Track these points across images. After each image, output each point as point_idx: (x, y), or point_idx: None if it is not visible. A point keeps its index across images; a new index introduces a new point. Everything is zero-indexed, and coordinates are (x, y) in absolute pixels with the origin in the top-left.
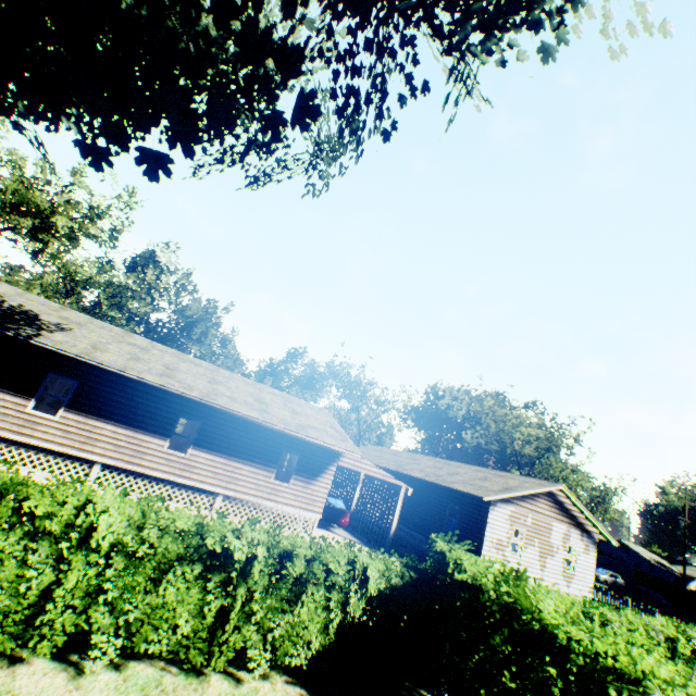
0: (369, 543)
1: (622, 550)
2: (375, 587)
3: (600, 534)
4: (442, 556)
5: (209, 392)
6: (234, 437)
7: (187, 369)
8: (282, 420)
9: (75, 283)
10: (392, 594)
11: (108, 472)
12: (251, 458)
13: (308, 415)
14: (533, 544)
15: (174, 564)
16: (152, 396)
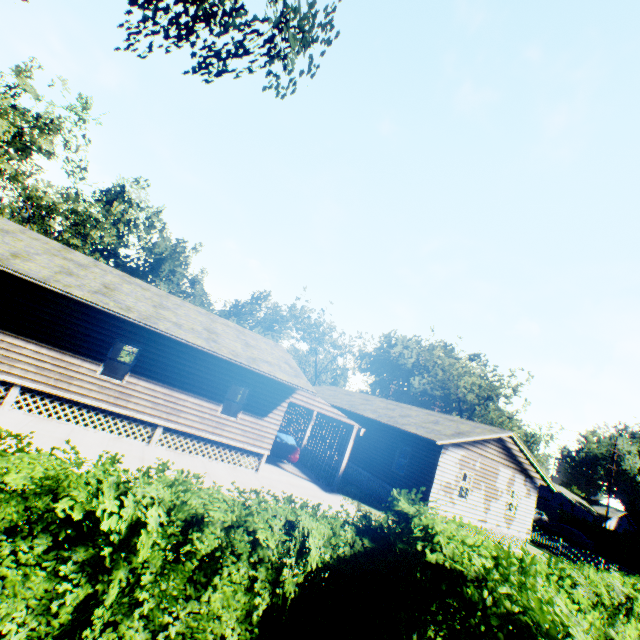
0: (317, 480)
1: (548, 491)
2: (318, 561)
3: (542, 480)
4: (406, 520)
5: (151, 315)
6: (178, 366)
7: (131, 291)
8: (231, 351)
9: (37, 208)
10: (339, 566)
11: (28, 396)
12: (196, 389)
13: (262, 350)
14: (479, 488)
15: (3, 539)
16: (84, 315)
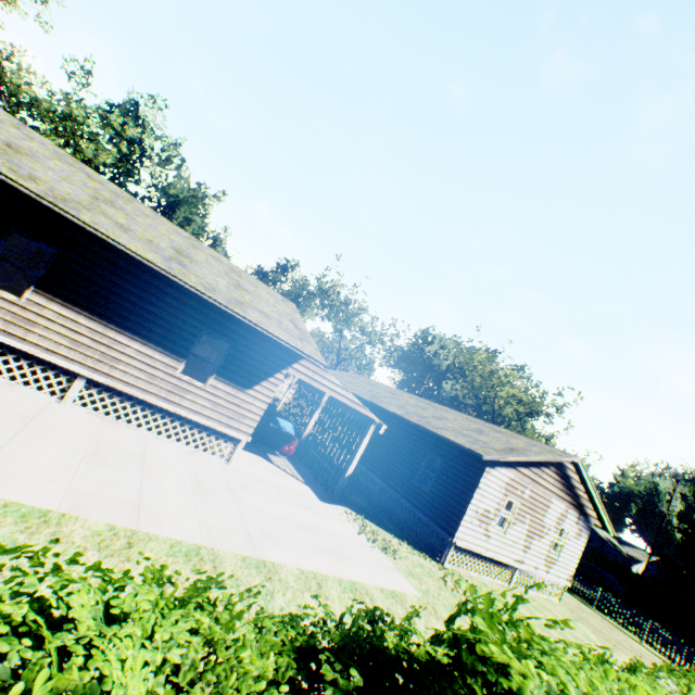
0: (315, 482)
1: None
2: None
3: (598, 520)
4: None
5: (75, 200)
6: (117, 292)
7: (61, 169)
8: (205, 283)
9: (16, 103)
10: None
11: None
12: (145, 332)
13: (259, 298)
14: (523, 521)
15: None
16: None
